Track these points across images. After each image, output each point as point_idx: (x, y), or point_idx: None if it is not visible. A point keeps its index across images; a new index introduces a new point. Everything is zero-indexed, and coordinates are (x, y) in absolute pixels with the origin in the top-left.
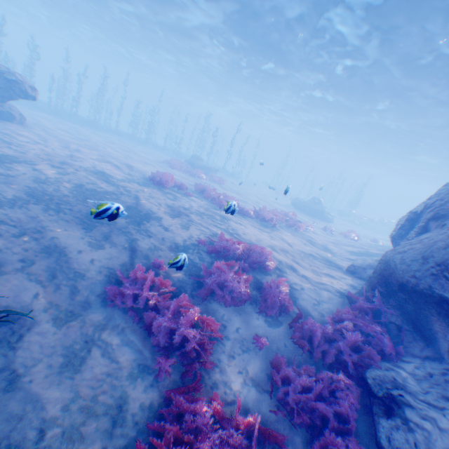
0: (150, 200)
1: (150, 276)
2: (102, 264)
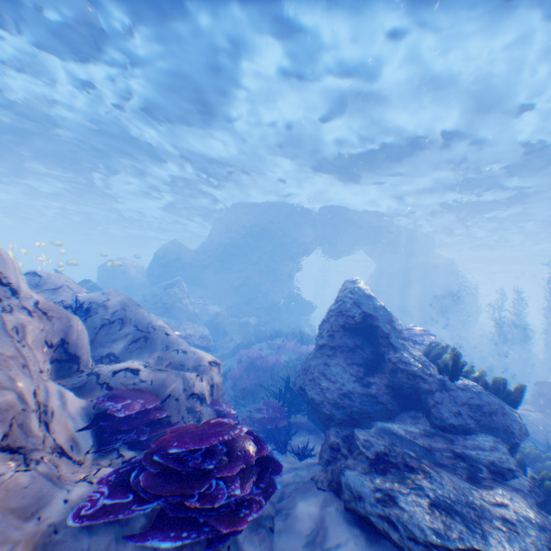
0: None
1: None
2: None
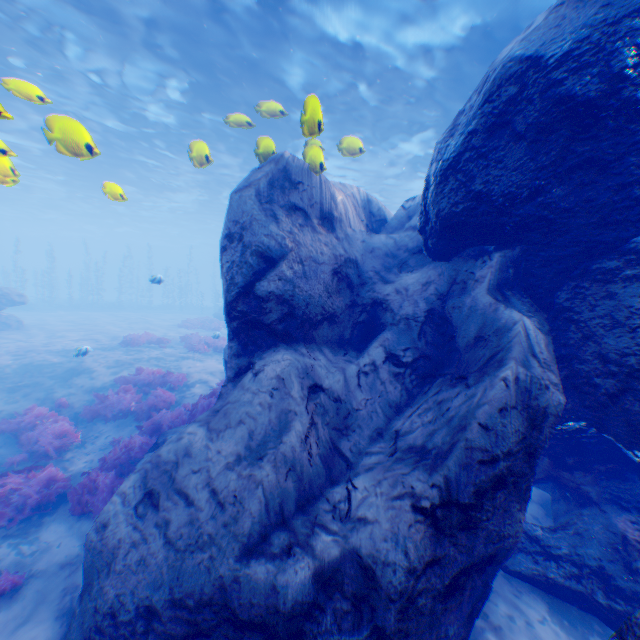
0: (99, 360)
1: (38, 410)
2: (9, 411)
